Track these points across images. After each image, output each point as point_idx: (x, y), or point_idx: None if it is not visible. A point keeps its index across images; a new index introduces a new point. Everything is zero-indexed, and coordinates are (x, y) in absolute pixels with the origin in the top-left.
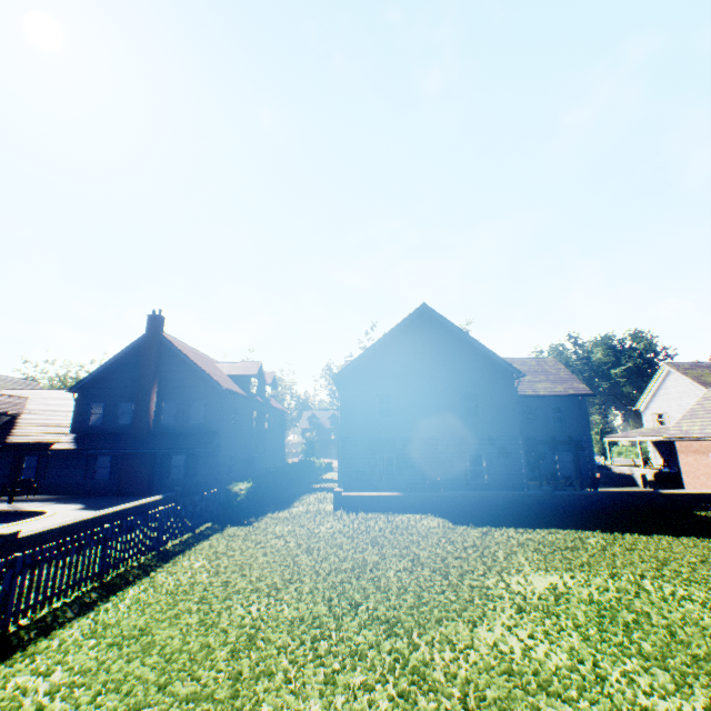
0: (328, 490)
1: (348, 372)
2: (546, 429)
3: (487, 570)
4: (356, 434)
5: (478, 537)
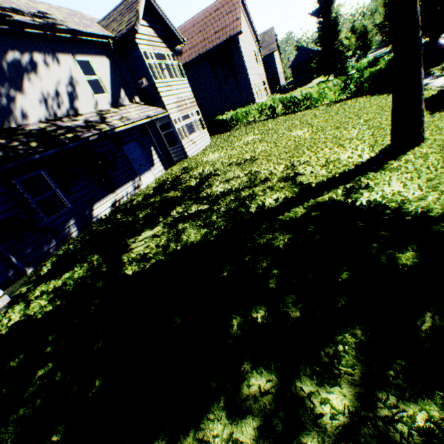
0: None
1: None
2: None
3: None
4: None
5: None
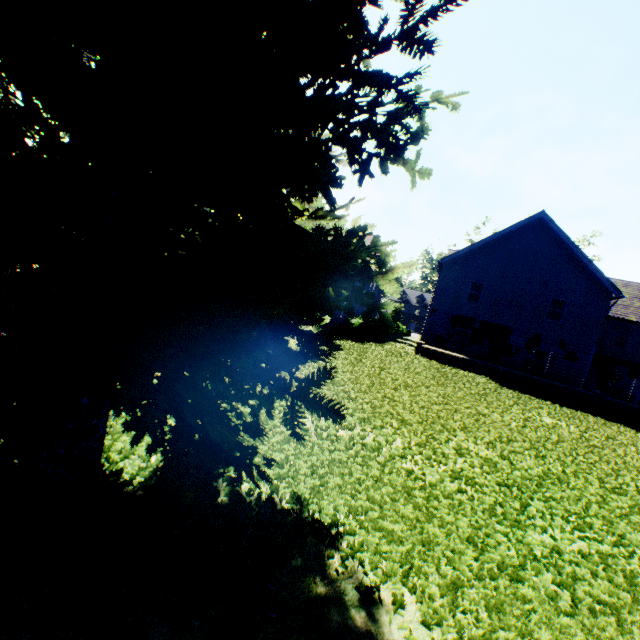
0: (408, 345)
1: (451, 259)
2: (633, 356)
3: (514, 405)
4: (443, 309)
5: (517, 396)
